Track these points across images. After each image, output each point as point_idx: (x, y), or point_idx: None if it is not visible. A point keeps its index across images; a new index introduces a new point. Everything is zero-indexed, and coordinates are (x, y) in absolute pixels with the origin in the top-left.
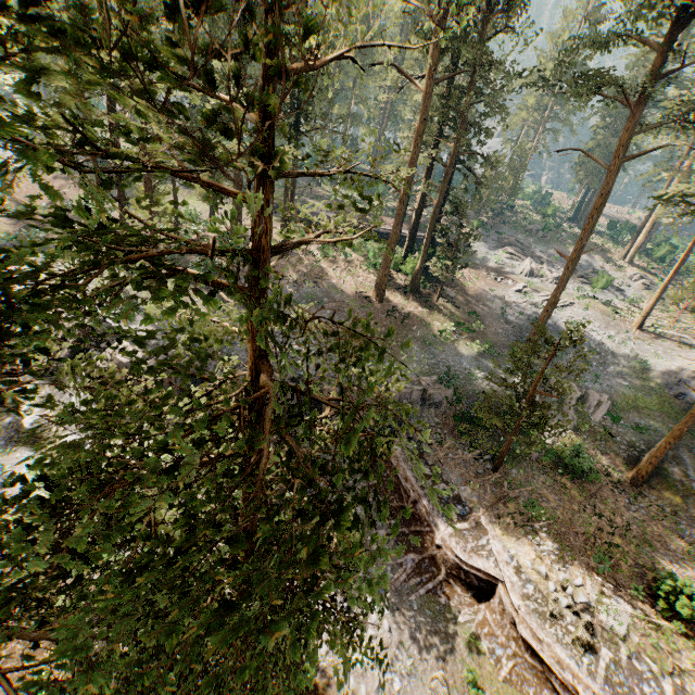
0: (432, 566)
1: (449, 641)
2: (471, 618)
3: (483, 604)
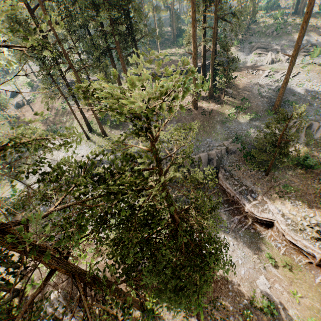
0: (245, 219)
1: (257, 245)
2: (265, 235)
3: (270, 229)
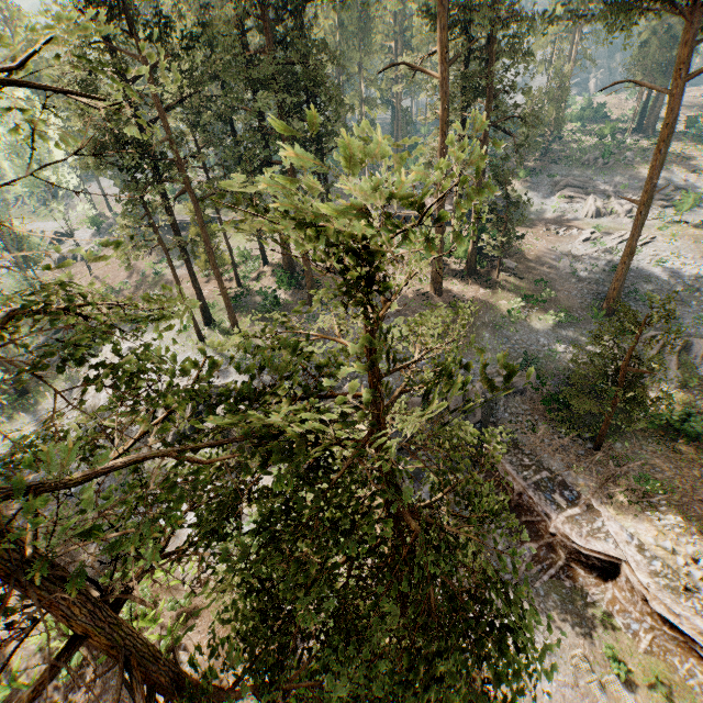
0: (550, 553)
1: (581, 621)
2: (600, 597)
3: (610, 583)
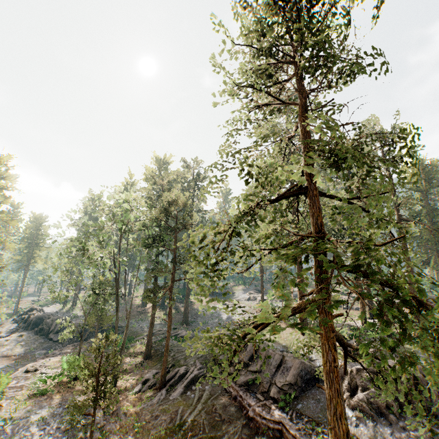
0: None
1: None
2: None
3: None
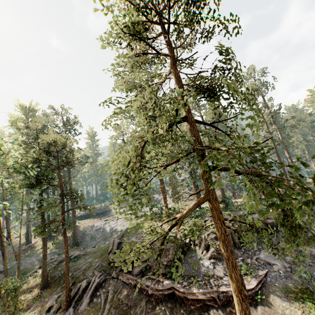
0: None
1: None
2: None
3: None
